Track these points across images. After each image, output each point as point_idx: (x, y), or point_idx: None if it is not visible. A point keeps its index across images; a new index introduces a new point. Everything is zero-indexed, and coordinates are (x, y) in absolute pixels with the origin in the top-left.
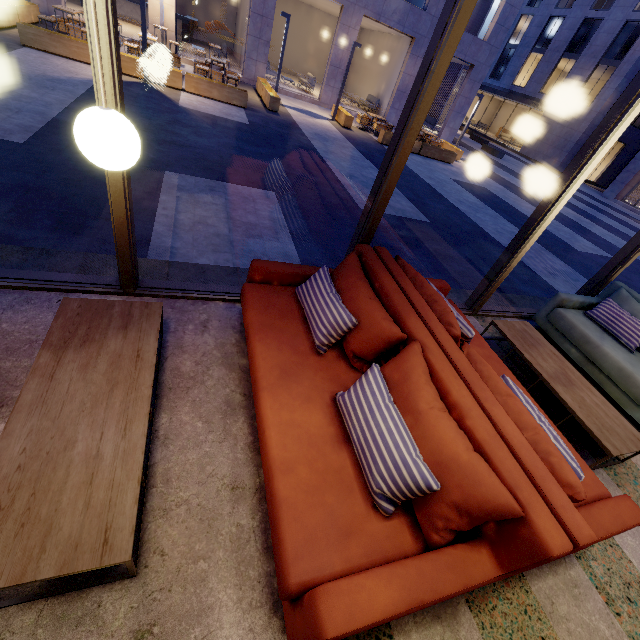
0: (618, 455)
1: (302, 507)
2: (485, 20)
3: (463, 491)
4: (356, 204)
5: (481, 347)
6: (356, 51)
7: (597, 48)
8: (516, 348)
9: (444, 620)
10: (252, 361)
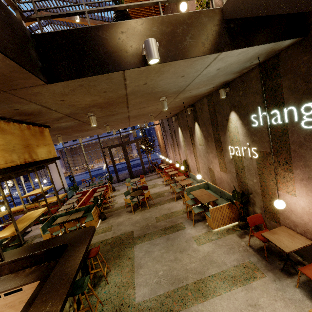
0: None
1: None
2: None
3: None
4: None
5: None
6: None
7: None
8: None
9: None
10: None
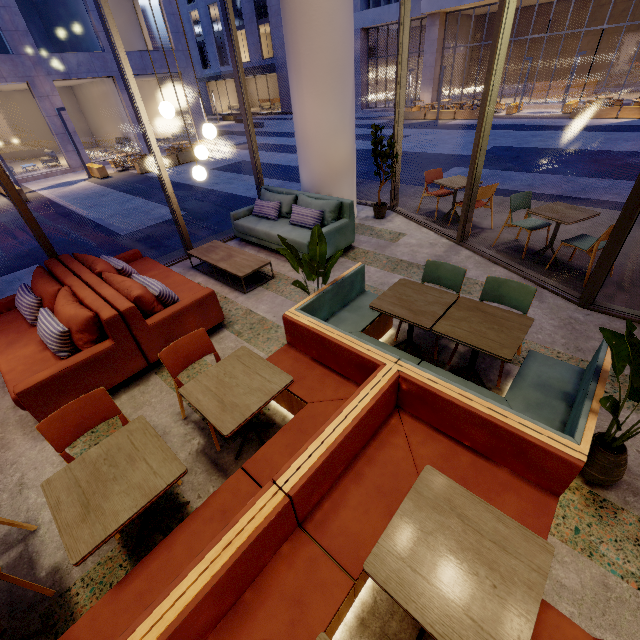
0: (246, 275)
1: (19, 377)
2: (185, 22)
3: (75, 324)
4: (118, 234)
5: (158, 270)
6: (81, 107)
7: (275, 7)
8: (199, 258)
9: (141, 384)
10: None
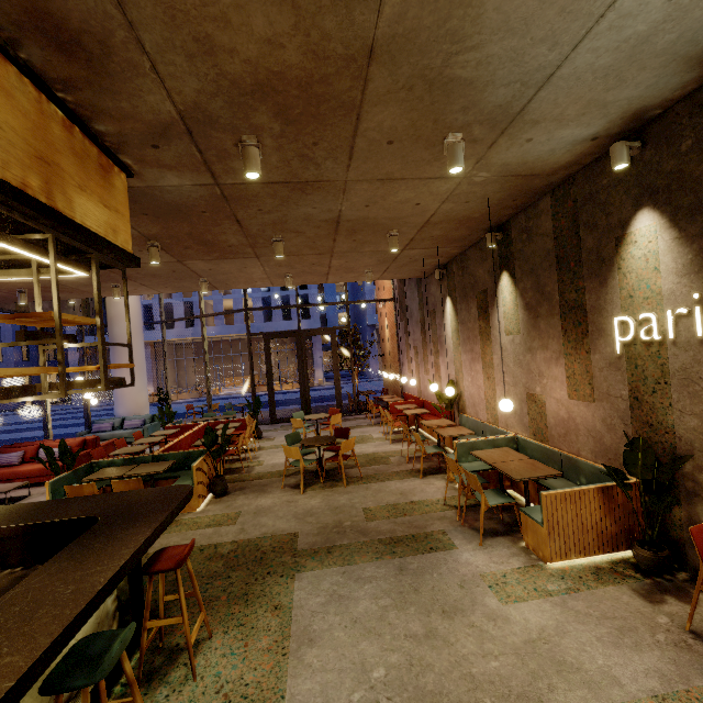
0: None
1: None
2: None
3: (75, 444)
4: None
5: None
6: None
7: None
8: None
9: None
10: (5, 473)
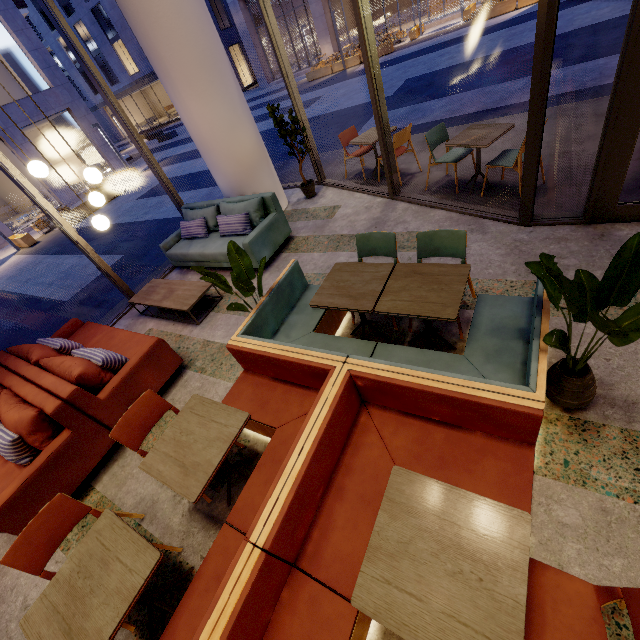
0: (191, 307)
1: None
2: (56, 52)
3: (23, 428)
4: (62, 302)
5: (102, 333)
6: None
7: None
8: (142, 304)
9: (119, 458)
10: None
